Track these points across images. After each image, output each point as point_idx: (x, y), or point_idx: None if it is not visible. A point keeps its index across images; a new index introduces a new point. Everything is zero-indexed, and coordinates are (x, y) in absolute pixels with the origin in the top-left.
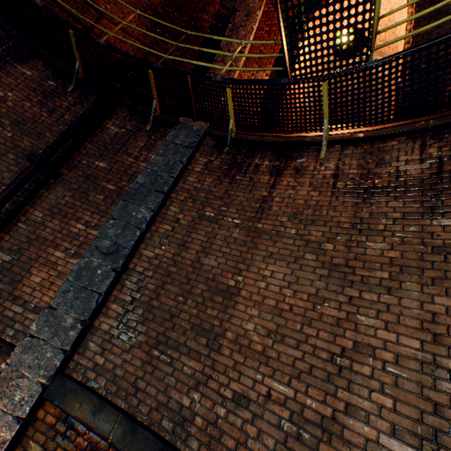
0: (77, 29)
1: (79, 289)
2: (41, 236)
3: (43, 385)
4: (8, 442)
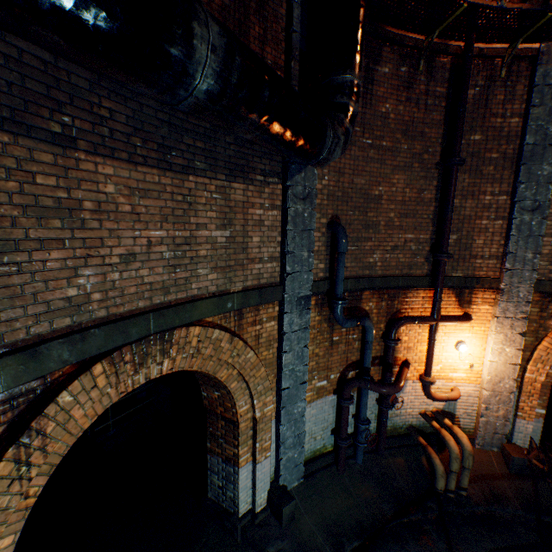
0: (476, 2)
1: (524, 238)
2: (465, 215)
3: (531, 287)
4: (528, 311)
